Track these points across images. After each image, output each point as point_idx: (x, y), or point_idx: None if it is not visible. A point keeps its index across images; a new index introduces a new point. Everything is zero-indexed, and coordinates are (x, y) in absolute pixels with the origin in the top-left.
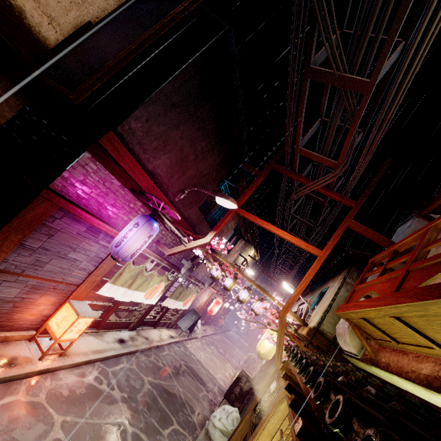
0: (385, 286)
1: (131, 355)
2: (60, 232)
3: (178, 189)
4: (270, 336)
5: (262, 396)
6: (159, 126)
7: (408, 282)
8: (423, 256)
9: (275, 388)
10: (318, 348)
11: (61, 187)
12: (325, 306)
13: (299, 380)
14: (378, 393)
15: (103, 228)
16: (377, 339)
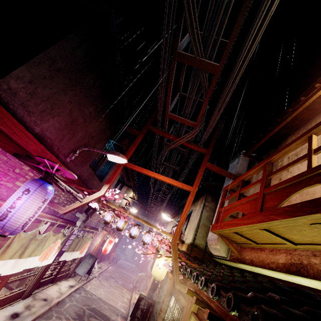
0: (247, 207)
1: None
2: None
3: (69, 150)
4: (166, 263)
5: (165, 314)
6: (45, 89)
7: (268, 202)
8: (269, 182)
9: (174, 302)
10: (195, 258)
11: None
12: (195, 225)
13: (206, 299)
14: (281, 297)
15: None
16: (240, 243)
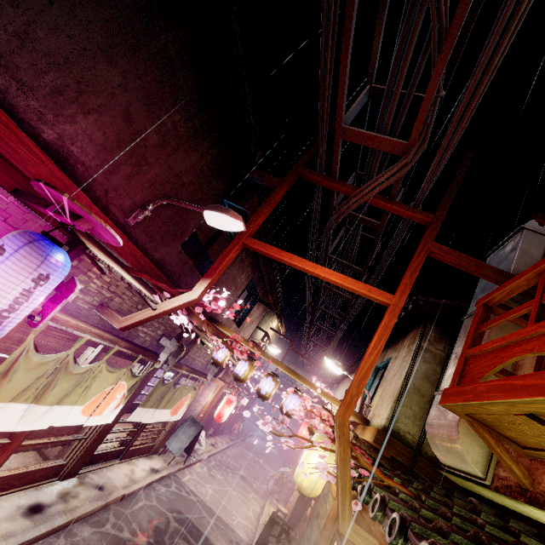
0: None
1: (58, 533)
2: None
3: (131, 201)
4: (322, 464)
5: None
6: (56, 34)
7: None
8: None
9: None
10: (394, 461)
11: None
12: (395, 389)
13: None
14: None
15: None
16: (533, 448)
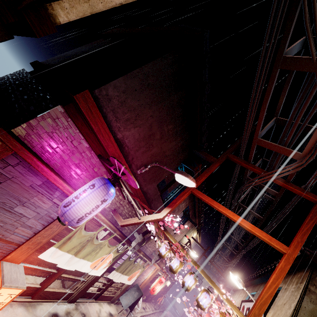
0: None
1: None
2: (10, 181)
3: (141, 162)
4: None
5: None
6: (134, 100)
7: None
8: None
9: None
10: None
11: (25, 135)
12: (285, 316)
13: None
14: None
15: (59, 185)
16: None
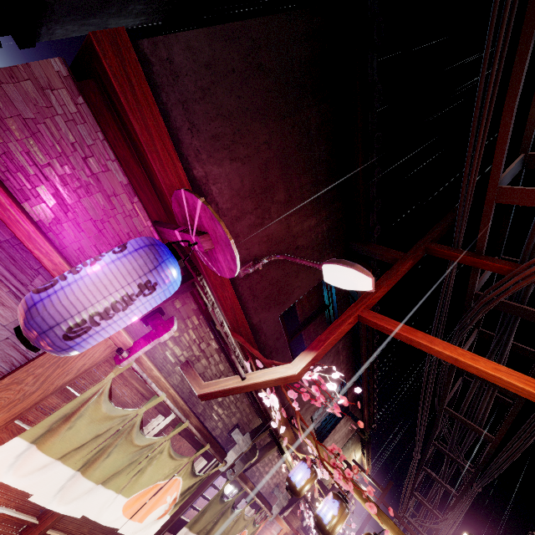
0: None
1: None
2: None
3: (247, 252)
4: None
5: None
6: (230, 94)
7: None
8: None
9: None
10: None
11: None
12: None
13: None
14: None
15: (42, 256)
16: None
